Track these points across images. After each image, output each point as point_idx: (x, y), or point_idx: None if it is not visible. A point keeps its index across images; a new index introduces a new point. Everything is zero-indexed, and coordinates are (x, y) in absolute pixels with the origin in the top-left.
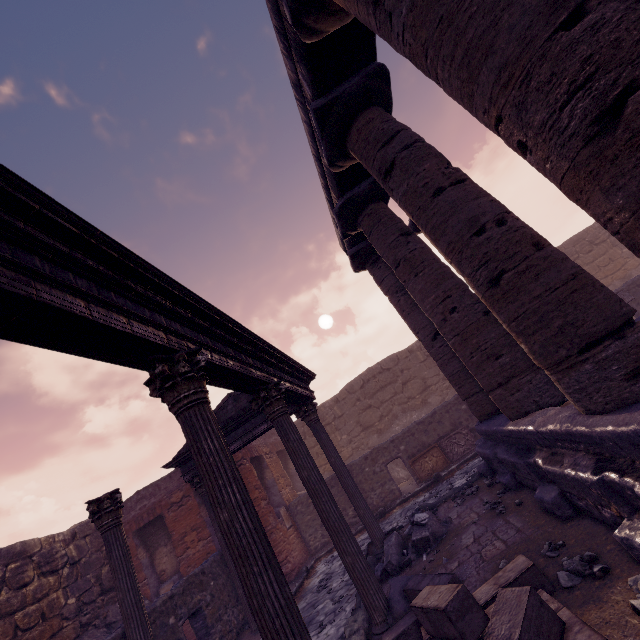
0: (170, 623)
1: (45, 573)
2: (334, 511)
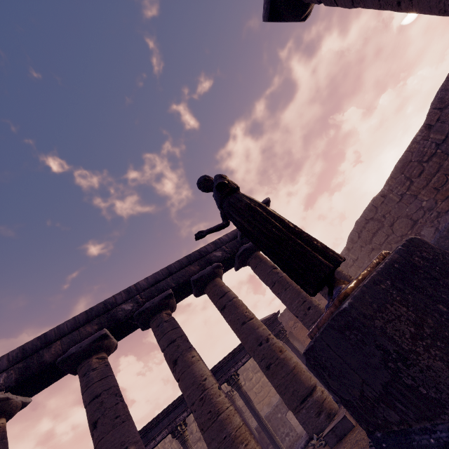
0: (279, 416)
1: (256, 372)
2: (266, 434)
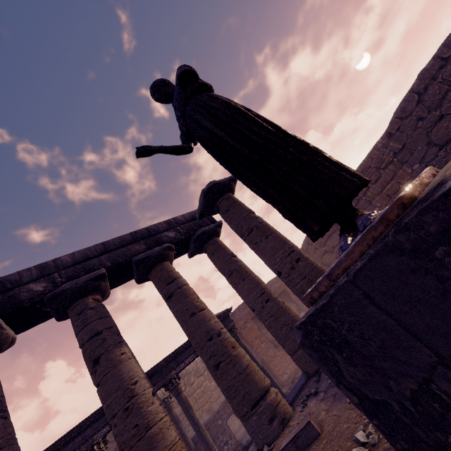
0: (219, 423)
1: (198, 376)
2: (205, 446)
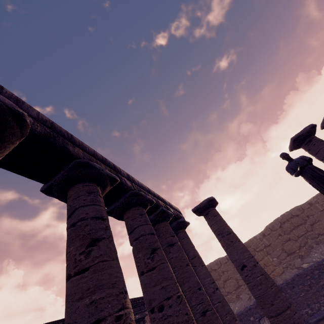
0: None
1: None
2: None
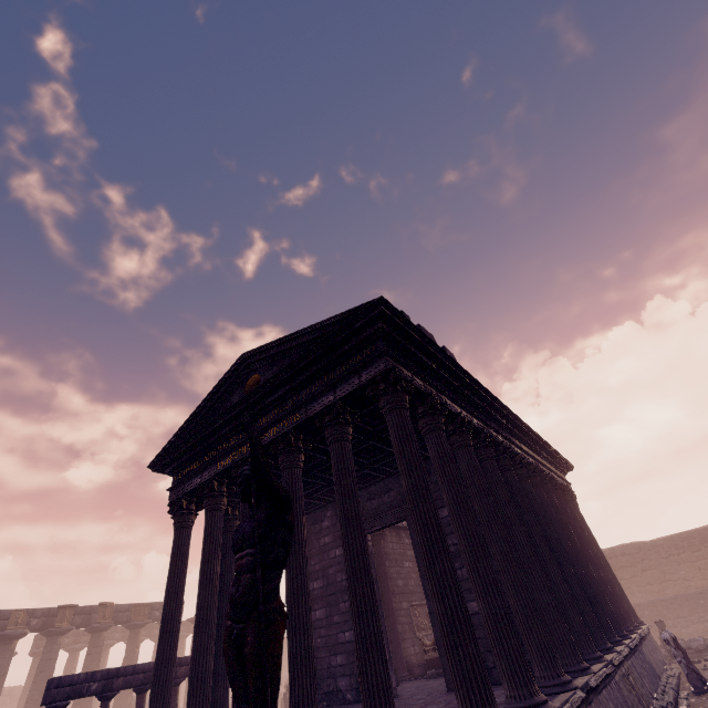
0: None
1: None
2: None
